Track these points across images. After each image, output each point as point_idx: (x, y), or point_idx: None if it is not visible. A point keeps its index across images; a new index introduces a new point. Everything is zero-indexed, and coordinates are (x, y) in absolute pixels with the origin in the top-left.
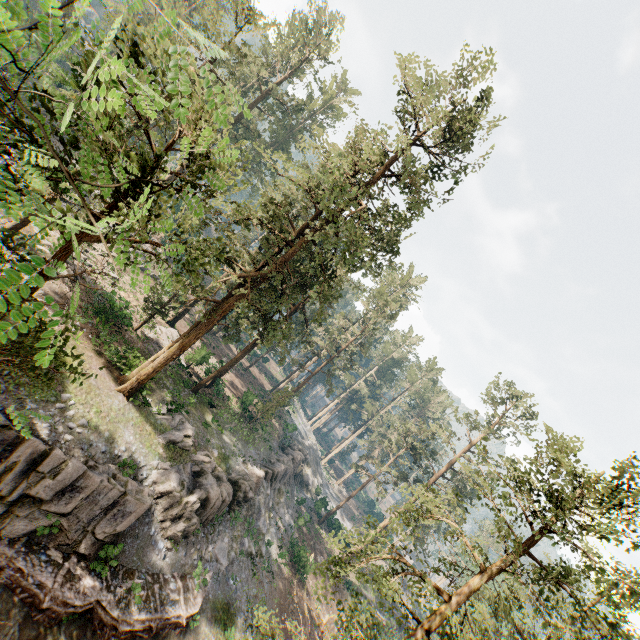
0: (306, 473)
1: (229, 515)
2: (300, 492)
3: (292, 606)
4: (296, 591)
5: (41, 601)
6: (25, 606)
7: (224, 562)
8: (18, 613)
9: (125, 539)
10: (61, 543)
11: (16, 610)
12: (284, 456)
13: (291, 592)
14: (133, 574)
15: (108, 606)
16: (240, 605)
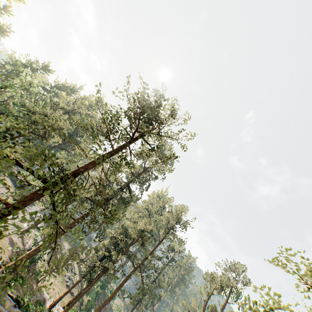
0: None
1: None
2: None
3: None
4: None
5: None
6: None
7: None
8: None
9: None
10: None
11: None
12: None
13: None
14: None
15: None
16: None
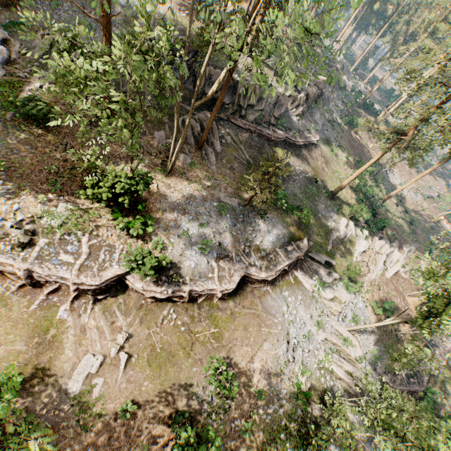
0: (343, 80)
1: (315, 104)
2: (341, 93)
3: (353, 141)
4: (353, 136)
5: (270, 138)
6: (266, 141)
7: (320, 124)
8: (265, 143)
9: (282, 118)
10: (264, 122)
11: (264, 142)
12: (331, 68)
13: (351, 136)
14: (291, 130)
15: (290, 138)
16: (332, 140)
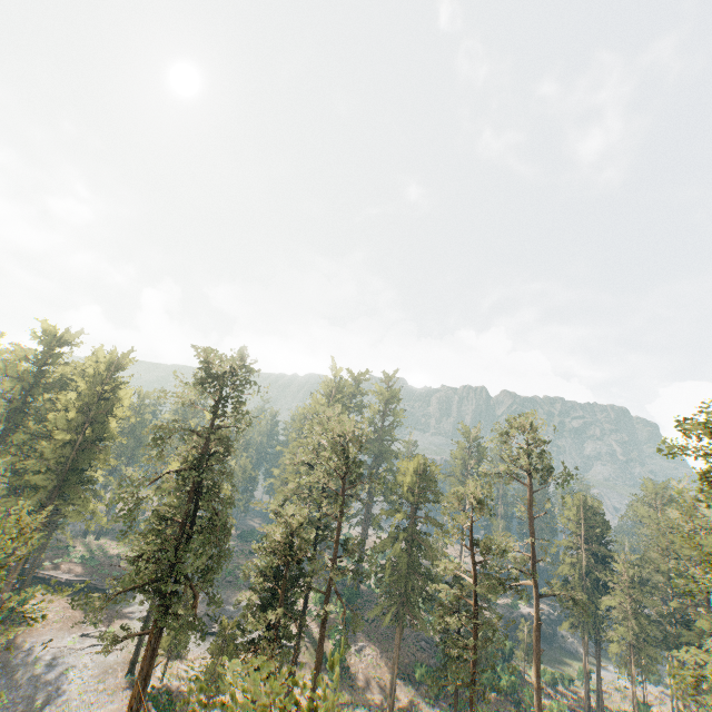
0: None
1: None
2: None
3: None
4: None
5: None
6: None
7: None
8: None
9: None
10: None
11: None
12: None
13: None
14: None
15: None
16: None
